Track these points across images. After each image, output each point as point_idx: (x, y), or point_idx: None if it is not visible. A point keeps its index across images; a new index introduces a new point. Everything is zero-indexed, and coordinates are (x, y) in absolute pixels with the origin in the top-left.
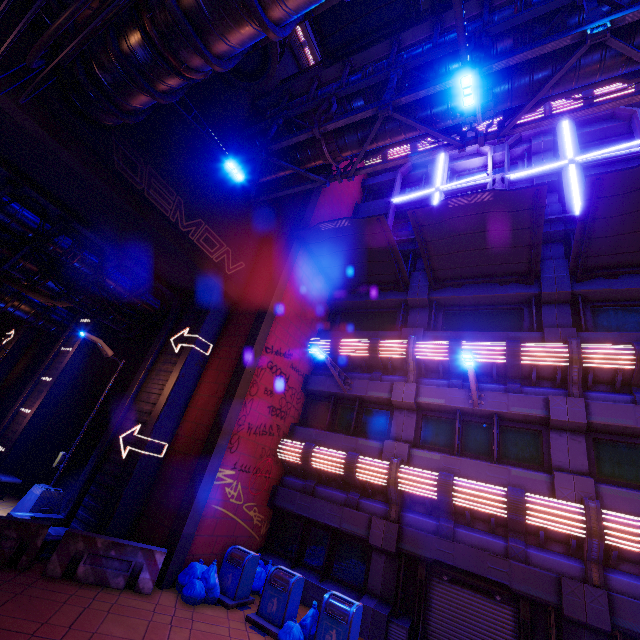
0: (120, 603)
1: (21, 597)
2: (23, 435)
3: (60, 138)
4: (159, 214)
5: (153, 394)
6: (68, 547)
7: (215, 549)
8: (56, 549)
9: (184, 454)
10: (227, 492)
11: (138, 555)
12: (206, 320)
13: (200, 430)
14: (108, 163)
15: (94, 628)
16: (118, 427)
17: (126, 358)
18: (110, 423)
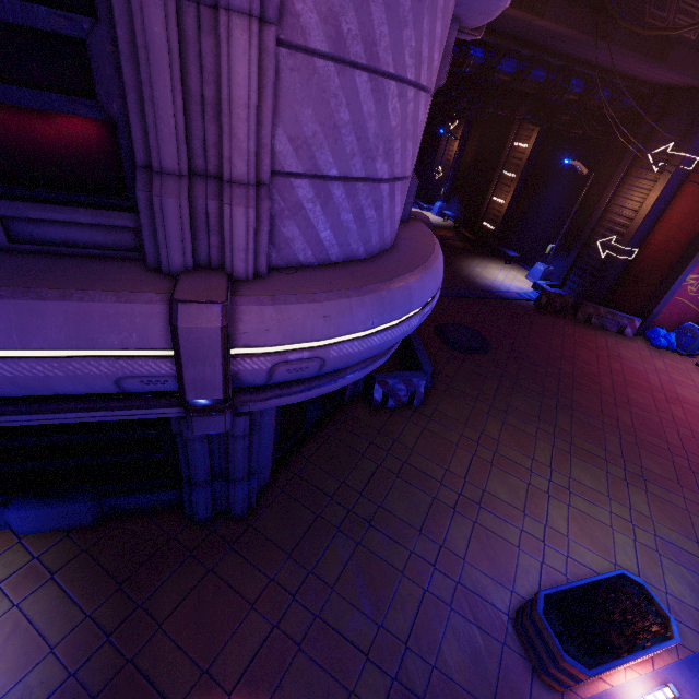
0: (619, 341)
1: (577, 330)
2: (503, 220)
3: (605, 35)
4: (679, 43)
5: (625, 209)
6: (585, 310)
7: (668, 320)
8: (579, 310)
9: (653, 260)
10: (688, 289)
11: (623, 320)
12: (698, 134)
13: (672, 244)
14: (639, 22)
15: (617, 351)
16: (591, 232)
17: (584, 159)
18: (585, 228)
